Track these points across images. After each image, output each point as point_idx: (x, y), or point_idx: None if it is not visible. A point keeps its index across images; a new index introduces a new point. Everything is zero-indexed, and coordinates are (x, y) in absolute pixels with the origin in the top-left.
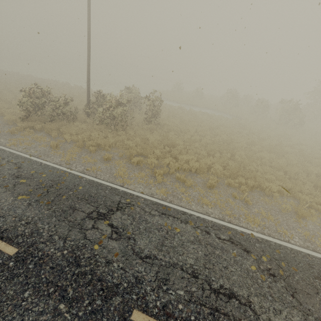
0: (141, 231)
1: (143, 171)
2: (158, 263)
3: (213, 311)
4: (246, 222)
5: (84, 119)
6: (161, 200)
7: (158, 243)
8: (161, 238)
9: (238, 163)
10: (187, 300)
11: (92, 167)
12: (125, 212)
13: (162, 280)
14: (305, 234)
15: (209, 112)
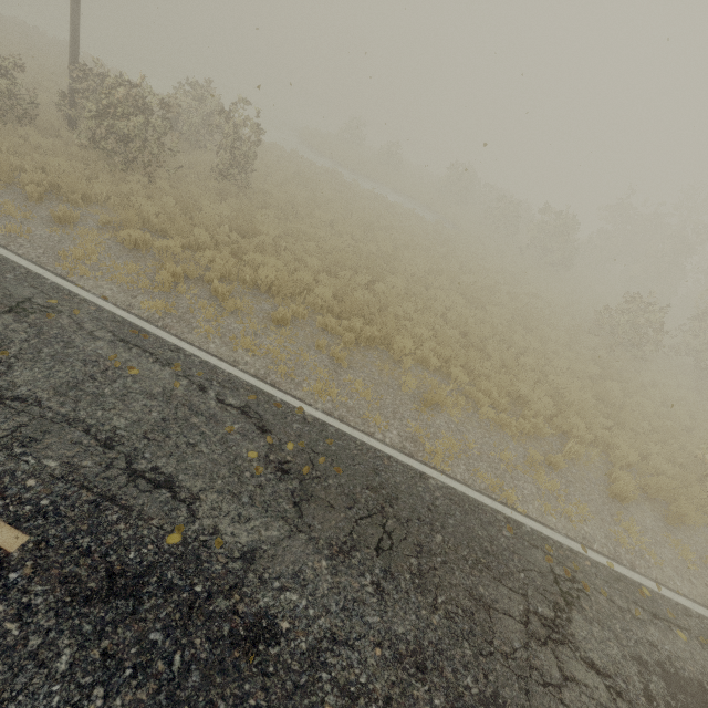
0: (40, 357)
1: (143, 263)
2: (36, 412)
3: (102, 500)
4: (310, 392)
5: (56, 128)
6: (140, 319)
7: (67, 382)
8: (80, 377)
9: (380, 298)
10: (56, 476)
11: (6, 224)
12: (25, 320)
13: (23, 439)
14: (416, 431)
15: (399, 200)
